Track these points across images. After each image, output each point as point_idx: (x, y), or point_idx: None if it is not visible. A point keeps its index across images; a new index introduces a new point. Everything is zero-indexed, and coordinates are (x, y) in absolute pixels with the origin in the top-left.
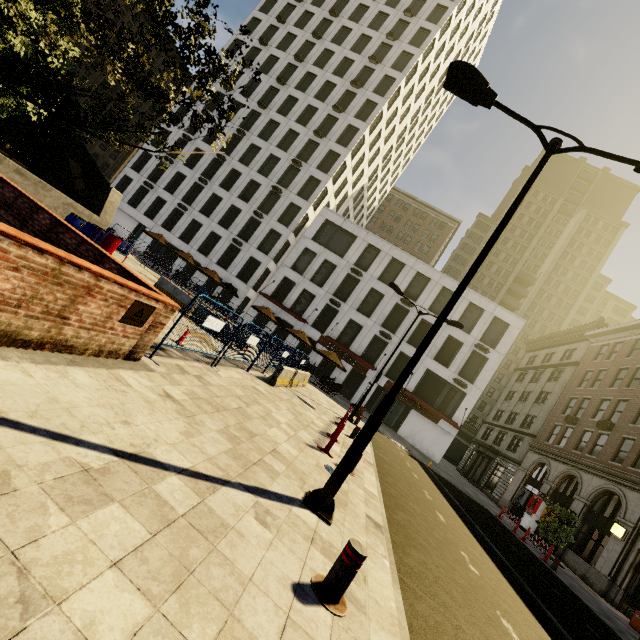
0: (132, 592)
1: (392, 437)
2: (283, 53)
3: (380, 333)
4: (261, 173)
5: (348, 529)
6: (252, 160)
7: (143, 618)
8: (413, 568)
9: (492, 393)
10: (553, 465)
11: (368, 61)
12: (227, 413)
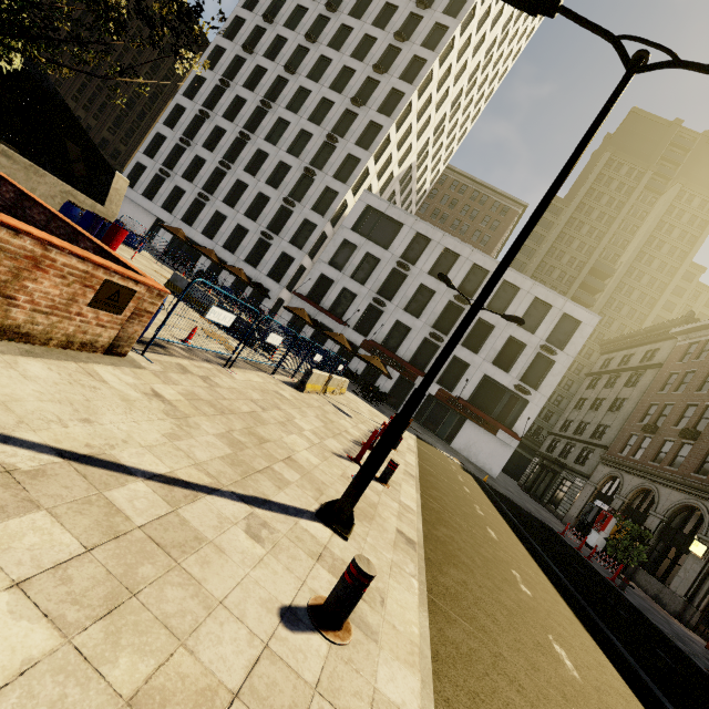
0: (34, 619)
1: (444, 450)
2: (312, 2)
3: (431, 335)
4: (291, 153)
5: (370, 545)
6: (280, 138)
7: (42, 652)
8: (449, 588)
9: (560, 402)
10: (627, 479)
11: (415, 6)
12: (234, 417)
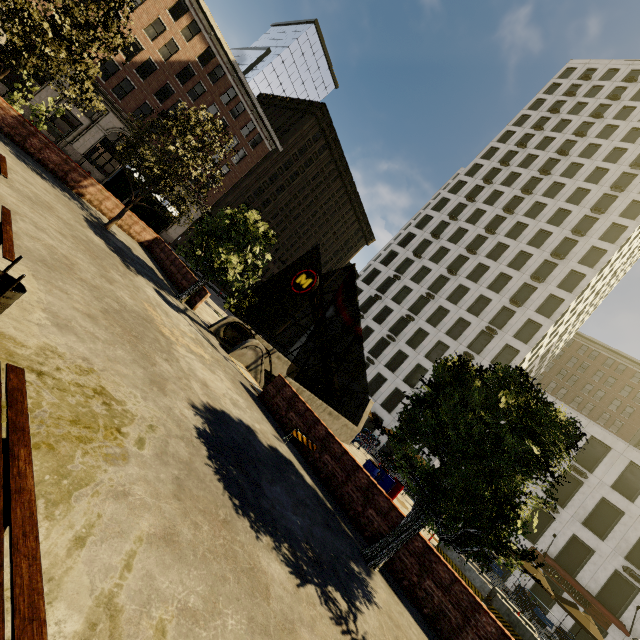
0: None
1: None
2: (472, 226)
3: (626, 571)
4: (449, 334)
5: None
6: (440, 321)
7: None
8: None
9: None
10: None
11: (569, 233)
12: None
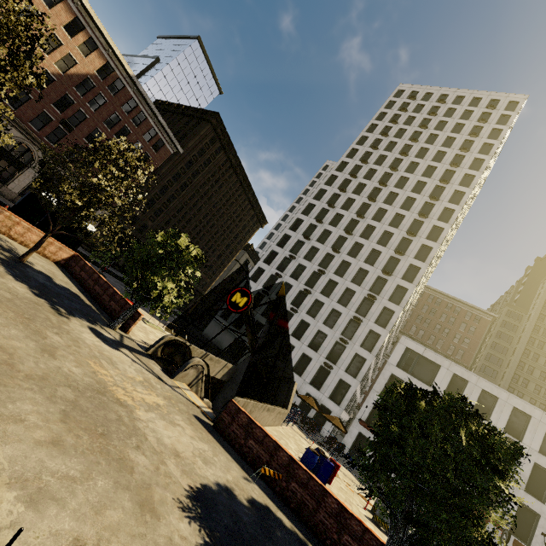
0: None
1: None
2: (346, 212)
3: None
4: (339, 302)
5: None
6: (331, 292)
7: None
8: None
9: None
10: None
11: (416, 215)
12: None
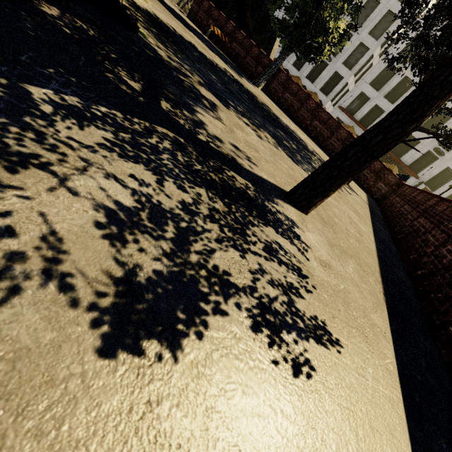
0: None
1: None
2: None
3: (435, 150)
4: None
5: None
6: None
7: None
8: None
9: None
10: None
11: None
12: None
